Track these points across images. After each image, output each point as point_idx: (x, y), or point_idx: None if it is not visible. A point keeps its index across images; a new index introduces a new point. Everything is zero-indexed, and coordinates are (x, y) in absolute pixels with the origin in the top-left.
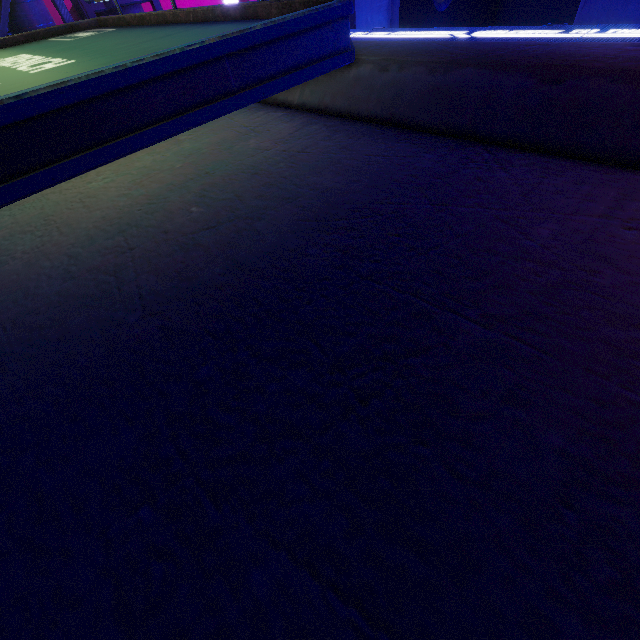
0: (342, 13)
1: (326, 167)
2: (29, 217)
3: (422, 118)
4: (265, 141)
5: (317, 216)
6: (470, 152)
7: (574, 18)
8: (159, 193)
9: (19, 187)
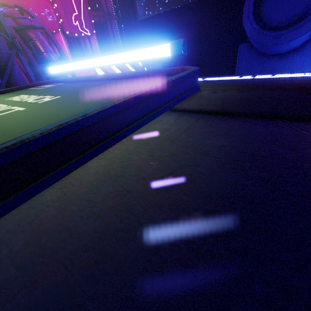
0: (197, 72)
1: (209, 135)
2: None
3: (240, 110)
4: (164, 125)
5: (230, 161)
6: (277, 123)
7: (229, 73)
8: (123, 155)
9: (74, 164)
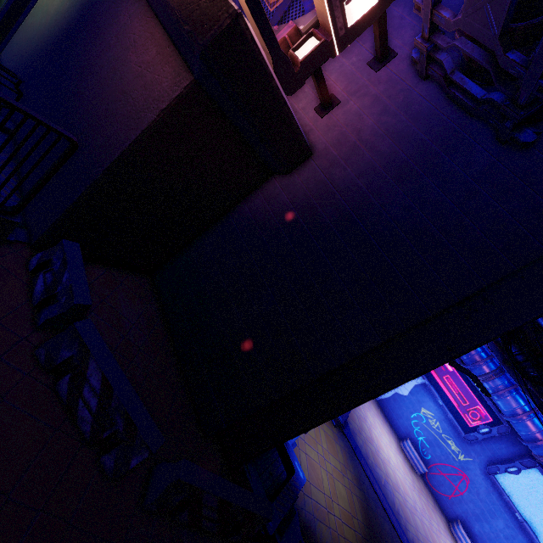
0: None
1: None
2: (44, 11)
3: None
4: None
5: (83, 4)
6: None
7: None
8: None
9: (30, 6)
